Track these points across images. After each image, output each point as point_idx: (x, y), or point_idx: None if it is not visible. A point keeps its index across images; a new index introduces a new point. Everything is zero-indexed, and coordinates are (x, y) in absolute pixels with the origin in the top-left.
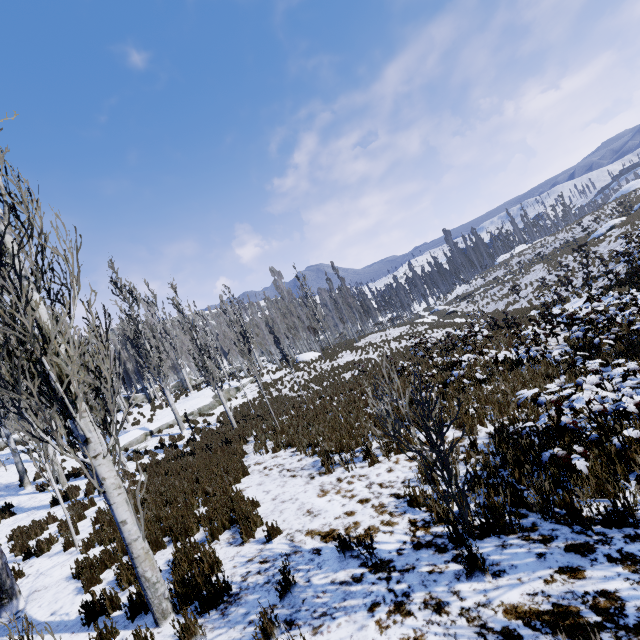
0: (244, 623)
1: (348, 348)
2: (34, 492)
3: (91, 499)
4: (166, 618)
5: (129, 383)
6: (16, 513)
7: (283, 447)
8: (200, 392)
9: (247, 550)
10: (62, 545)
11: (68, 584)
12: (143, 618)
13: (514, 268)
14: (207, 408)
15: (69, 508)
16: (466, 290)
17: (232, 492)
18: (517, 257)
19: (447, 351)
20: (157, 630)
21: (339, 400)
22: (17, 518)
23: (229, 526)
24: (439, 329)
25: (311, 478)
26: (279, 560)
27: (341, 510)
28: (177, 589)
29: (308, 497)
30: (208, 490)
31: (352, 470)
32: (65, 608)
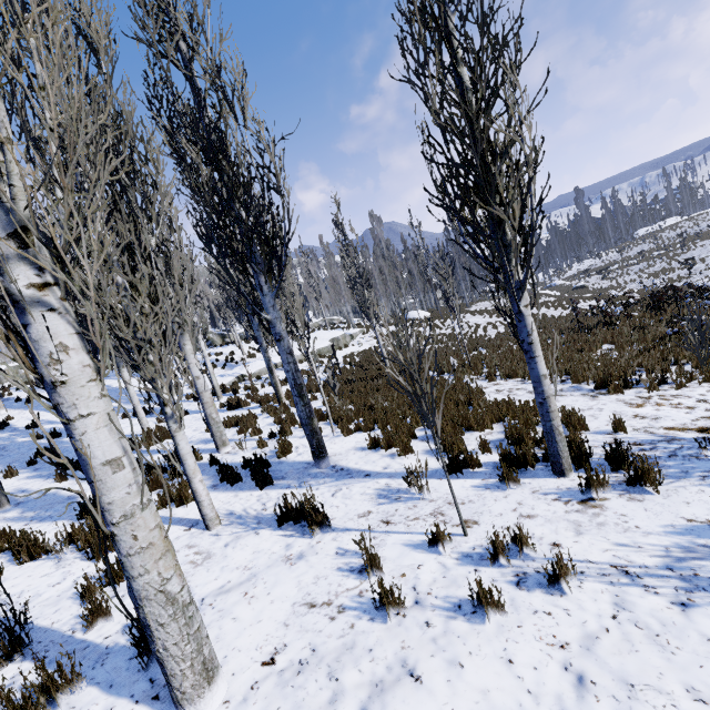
0: (694, 477)
1: (462, 311)
2: (186, 401)
3: (285, 404)
4: (571, 471)
5: (213, 322)
6: (189, 413)
7: (502, 377)
8: (313, 335)
9: (592, 438)
10: (300, 432)
11: (366, 453)
12: (525, 473)
13: (665, 243)
14: (326, 350)
15: (263, 410)
16: (593, 265)
17: (501, 400)
18: (669, 231)
19: (659, 308)
20: (565, 479)
21: (519, 348)
22: (195, 416)
23: (537, 422)
24: (585, 299)
25: (592, 396)
26: (659, 444)
27: (691, 415)
28: (574, 449)
29: (616, 408)
30: (461, 398)
31: (652, 391)
32: (395, 466)
